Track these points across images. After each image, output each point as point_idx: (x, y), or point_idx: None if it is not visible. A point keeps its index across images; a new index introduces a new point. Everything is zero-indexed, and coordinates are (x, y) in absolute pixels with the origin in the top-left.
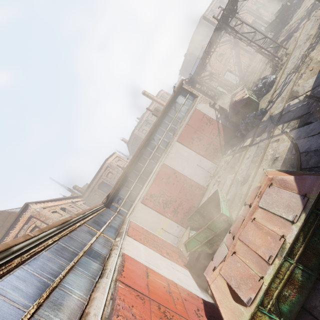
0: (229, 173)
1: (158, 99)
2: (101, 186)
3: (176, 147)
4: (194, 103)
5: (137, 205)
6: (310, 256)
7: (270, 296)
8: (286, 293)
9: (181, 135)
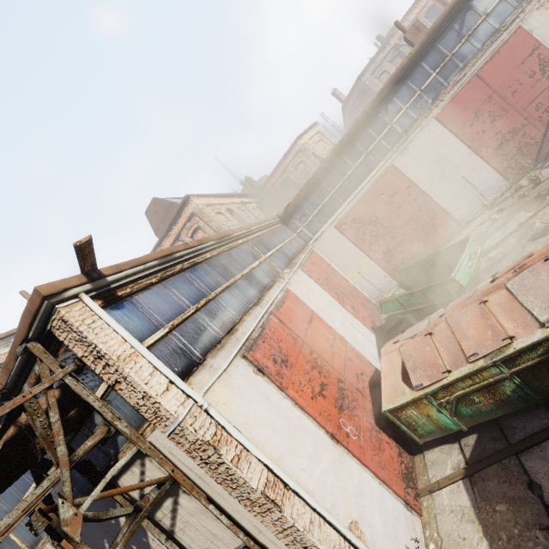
0: (524, 208)
1: None
2: (285, 185)
3: (428, 133)
4: (523, 8)
5: (328, 230)
6: (544, 375)
7: (450, 393)
8: (476, 399)
9: (451, 105)
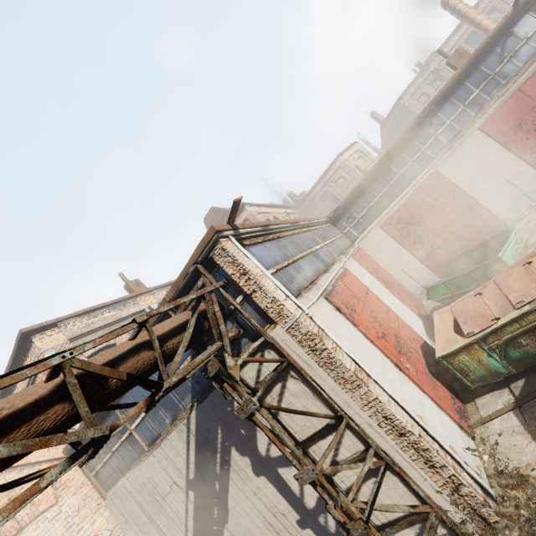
0: None
1: (478, 16)
2: (325, 198)
3: (472, 142)
4: None
5: (374, 230)
6: None
7: (499, 337)
8: (523, 342)
9: (494, 117)
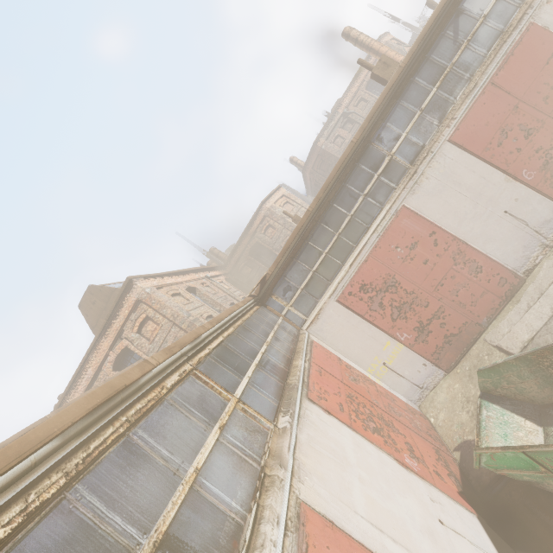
0: None
1: (382, 47)
2: (255, 252)
3: (444, 160)
4: (529, 3)
5: (328, 307)
6: None
7: None
8: None
9: (467, 122)
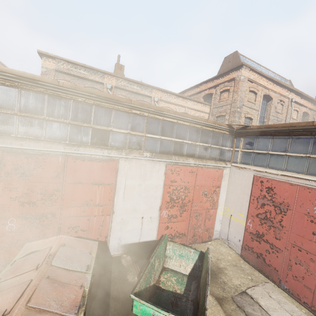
0: None
1: None
2: None
3: None
4: None
5: (248, 172)
6: None
7: None
8: None
9: None
